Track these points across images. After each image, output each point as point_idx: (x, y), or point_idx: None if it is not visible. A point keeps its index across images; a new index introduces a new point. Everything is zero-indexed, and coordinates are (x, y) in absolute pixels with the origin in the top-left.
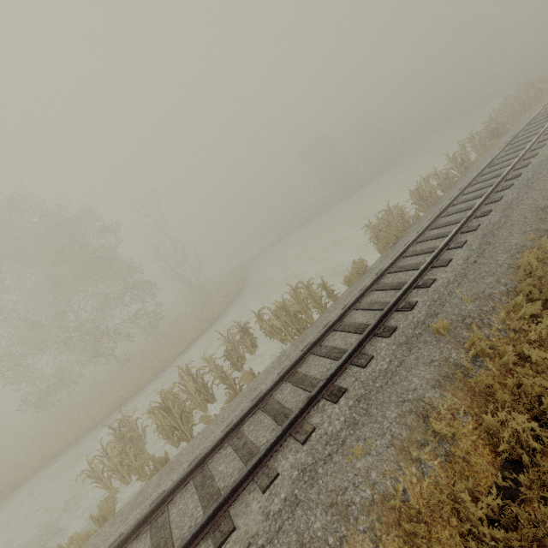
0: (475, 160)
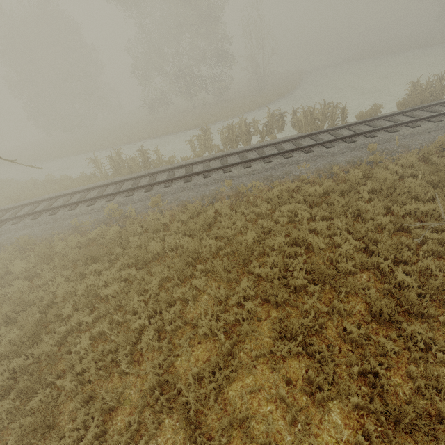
0: None
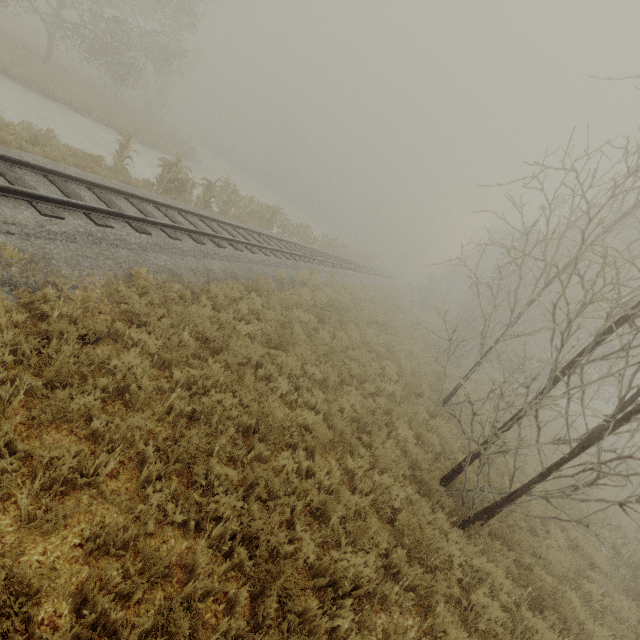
0: (357, 260)
